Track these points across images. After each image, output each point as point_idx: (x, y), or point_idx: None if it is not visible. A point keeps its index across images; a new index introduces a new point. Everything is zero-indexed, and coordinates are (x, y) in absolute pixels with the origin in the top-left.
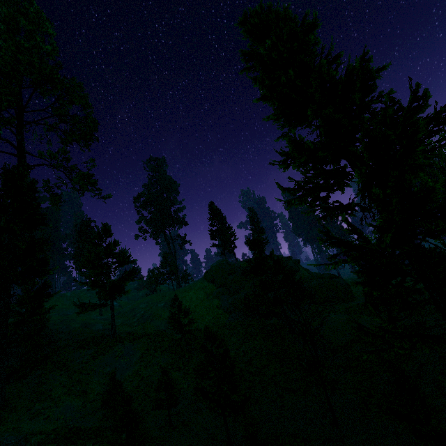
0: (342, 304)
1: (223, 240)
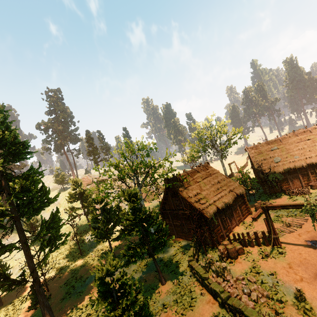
0: (147, 202)
1: (94, 158)
